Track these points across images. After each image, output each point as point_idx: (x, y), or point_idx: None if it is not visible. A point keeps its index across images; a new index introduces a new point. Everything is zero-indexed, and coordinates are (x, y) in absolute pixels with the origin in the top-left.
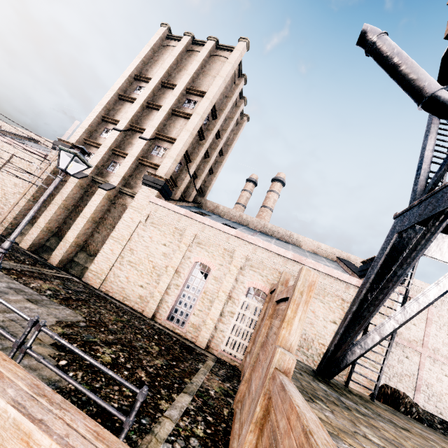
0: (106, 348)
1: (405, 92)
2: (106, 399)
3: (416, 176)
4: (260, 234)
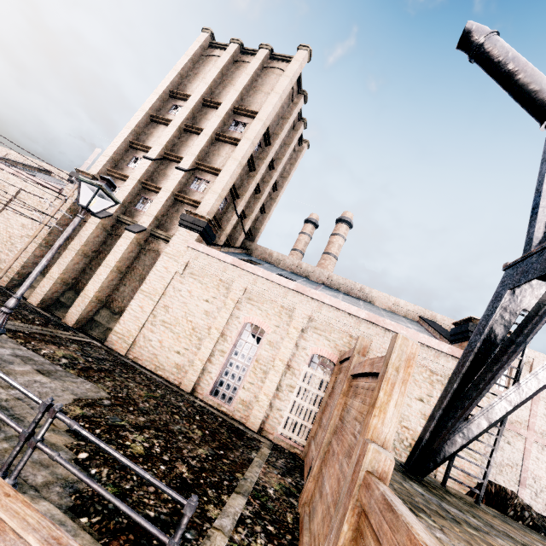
0: (137, 435)
1: (523, 107)
2: (139, 505)
3: (531, 215)
4: (324, 288)
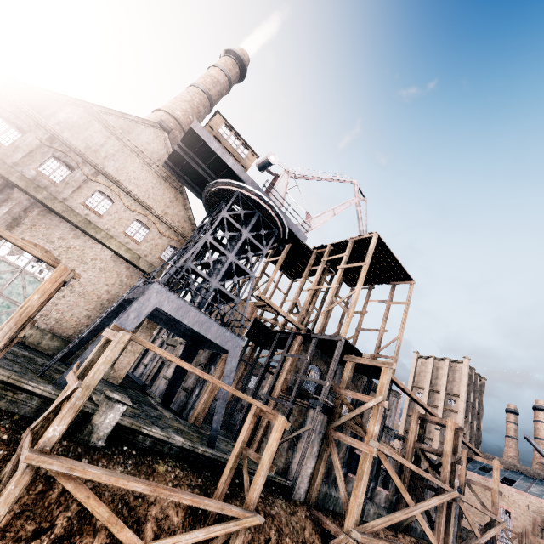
0: None
1: None
2: None
3: None
4: (536, 483)
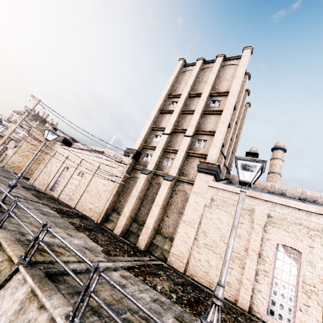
0: None
1: None
2: None
3: None
4: (308, 203)
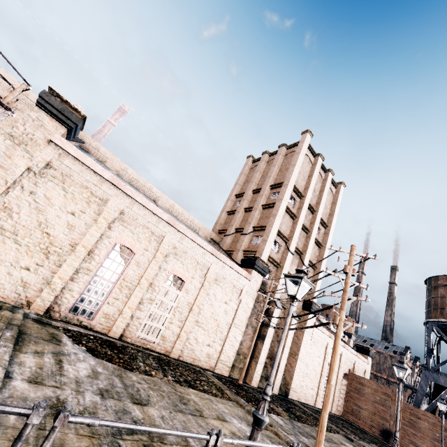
0: None
1: None
2: None
3: (427, 354)
4: None
